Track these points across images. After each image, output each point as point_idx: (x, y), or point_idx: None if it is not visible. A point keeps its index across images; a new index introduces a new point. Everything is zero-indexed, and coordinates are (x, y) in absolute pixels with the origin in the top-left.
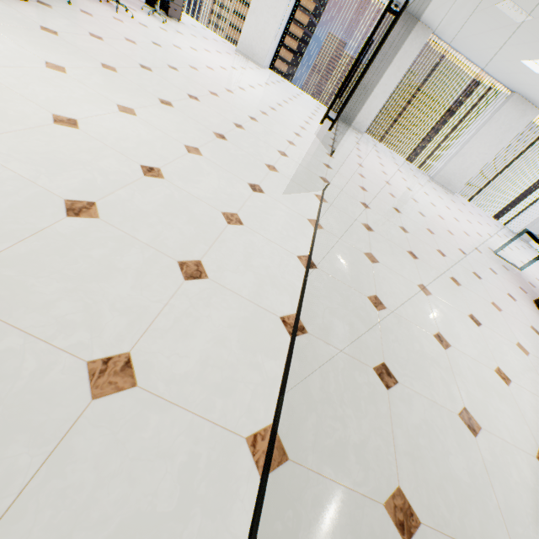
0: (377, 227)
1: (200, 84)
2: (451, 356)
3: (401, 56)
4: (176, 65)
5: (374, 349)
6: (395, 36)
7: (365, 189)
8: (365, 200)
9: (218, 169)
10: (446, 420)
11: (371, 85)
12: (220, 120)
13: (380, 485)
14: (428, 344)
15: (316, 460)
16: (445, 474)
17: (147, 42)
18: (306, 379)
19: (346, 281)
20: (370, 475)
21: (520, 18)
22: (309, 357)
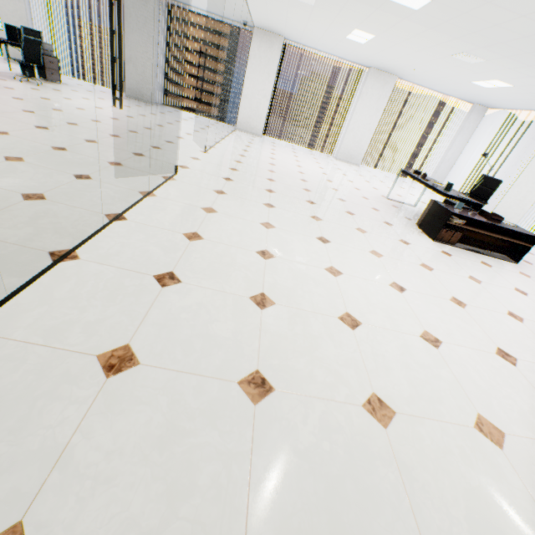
0: (234, 192)
1: (58, 119)
2: (271, 263)
3: (266, 63)
4: (35, 109)
5: (165, 264)
6: (255, 49)
7: (237, 170)
8: (231, 176)
9: (39, 168)
10: (230, 302)
11: (252, 93)
12: (68, 139)
13: (102, 344)
14: (244, 257)
15: (25, 334)
16: (200, 334)
17: (6, 98)
18: (53, 287)
19: (161, 226)
20: (93, 339)
21: (310, 1)
22: (69, 273)
